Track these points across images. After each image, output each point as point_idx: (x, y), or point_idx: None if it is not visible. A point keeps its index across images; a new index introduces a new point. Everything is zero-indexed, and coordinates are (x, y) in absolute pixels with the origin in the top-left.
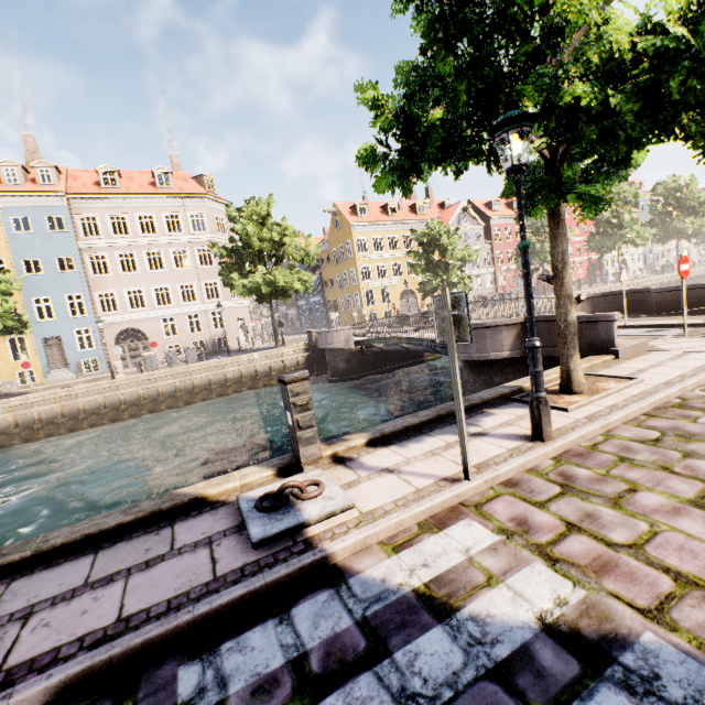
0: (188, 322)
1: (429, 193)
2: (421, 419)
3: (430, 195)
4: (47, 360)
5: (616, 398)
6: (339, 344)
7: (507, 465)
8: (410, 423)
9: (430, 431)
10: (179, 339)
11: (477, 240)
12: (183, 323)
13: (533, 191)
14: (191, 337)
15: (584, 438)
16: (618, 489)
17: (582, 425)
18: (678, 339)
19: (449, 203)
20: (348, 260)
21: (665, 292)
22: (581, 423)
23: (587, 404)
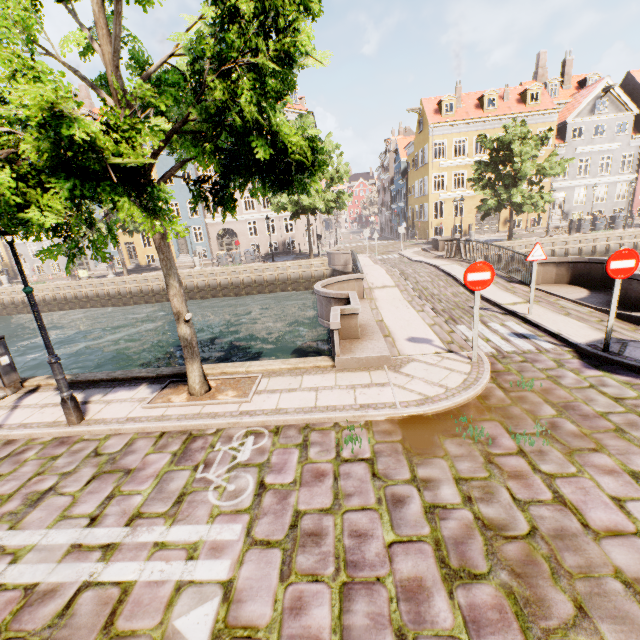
0: (266, 225)
1: (565, 68)
2: (103, 377)
3: (566, 71)
4: (178, 247)
5: (189, 410)
6: (339, 266)
7: (20, 431)
8: (93, 378)
9: (91, 388)
10: (258, 239)
11: (617, 135)
12: (262, 226)
13: (197, 200)
14: (267, 238)
15: (91, 433)
16: (1, 472)
17: (109, 423)
18: (455, 361)
19: (596, 79)
20: (424, 167)
21: (631, 279)
22: (115, 421)
23: (165, 407)
